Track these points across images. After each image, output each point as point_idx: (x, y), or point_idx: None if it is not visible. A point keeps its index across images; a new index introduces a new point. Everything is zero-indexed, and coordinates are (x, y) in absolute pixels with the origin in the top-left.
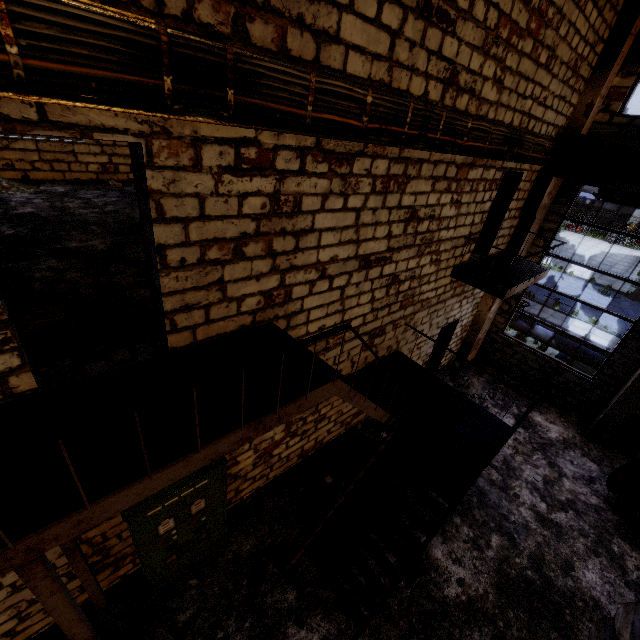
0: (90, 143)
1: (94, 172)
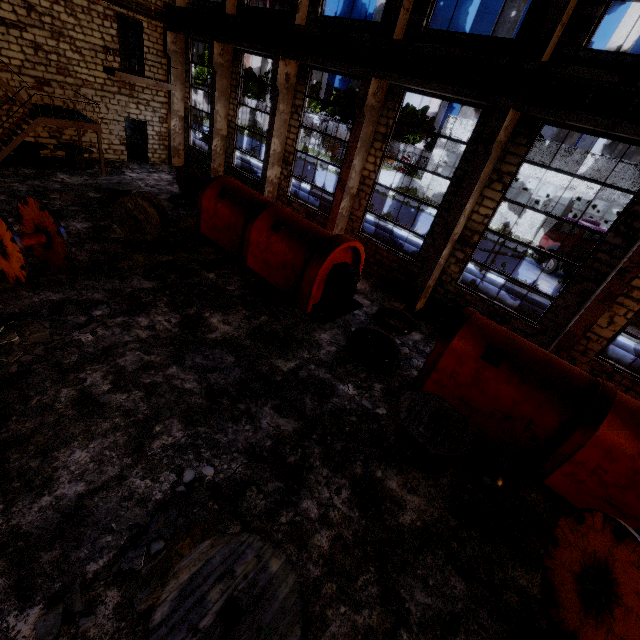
0: None
1: None
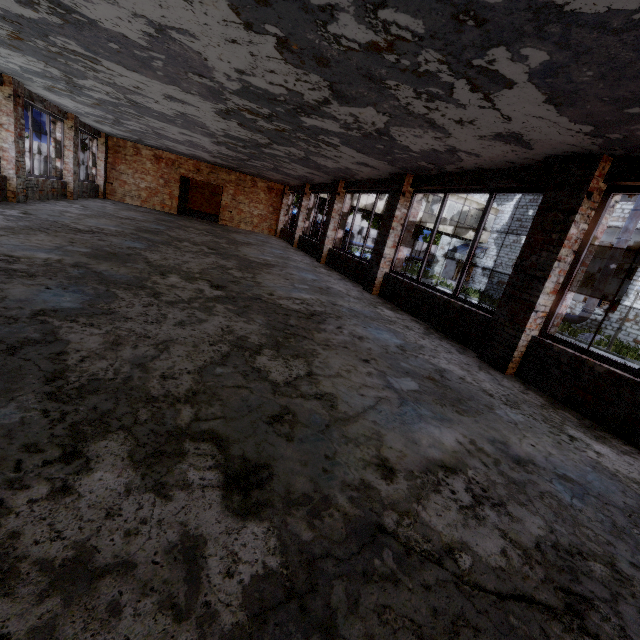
0: None
1: None
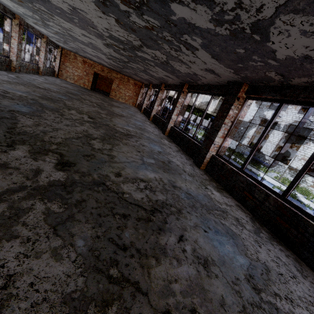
0: None
1: None
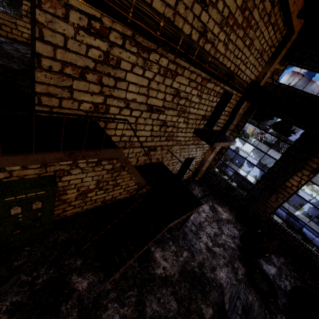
0: (26, 22)
1: (25, 38)
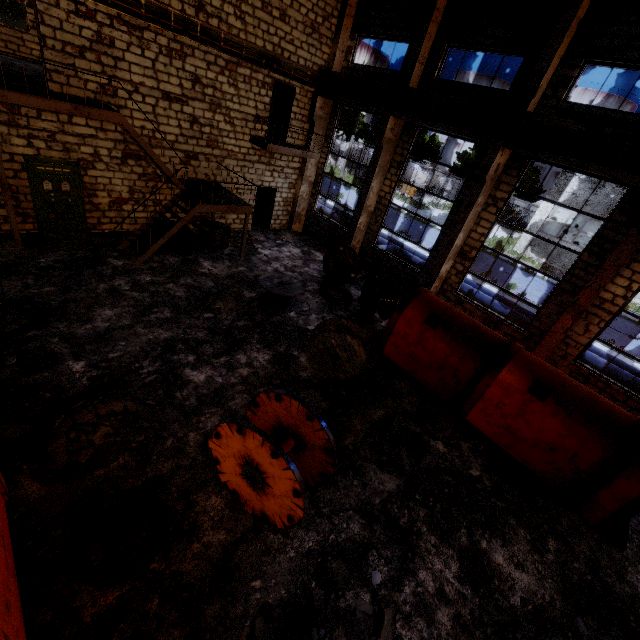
0: (35, 35)
1: (37, 57)
